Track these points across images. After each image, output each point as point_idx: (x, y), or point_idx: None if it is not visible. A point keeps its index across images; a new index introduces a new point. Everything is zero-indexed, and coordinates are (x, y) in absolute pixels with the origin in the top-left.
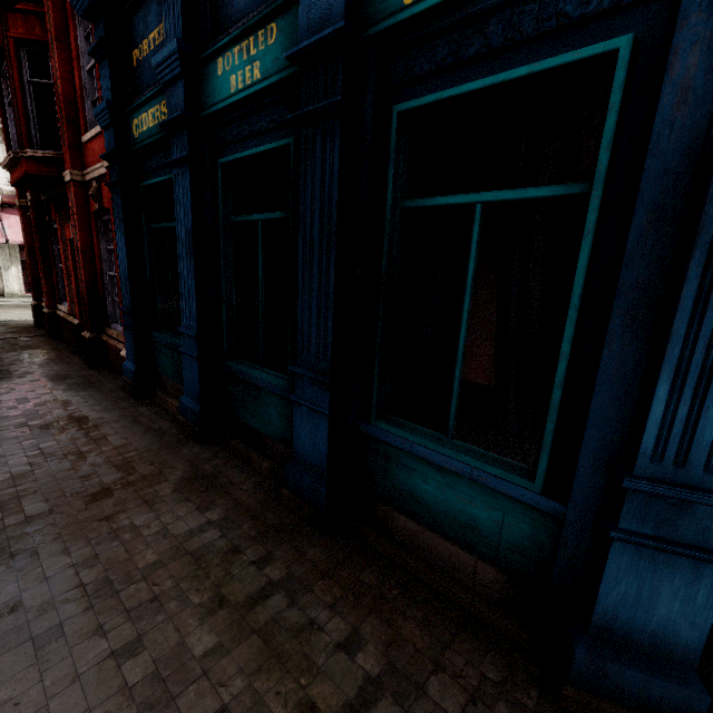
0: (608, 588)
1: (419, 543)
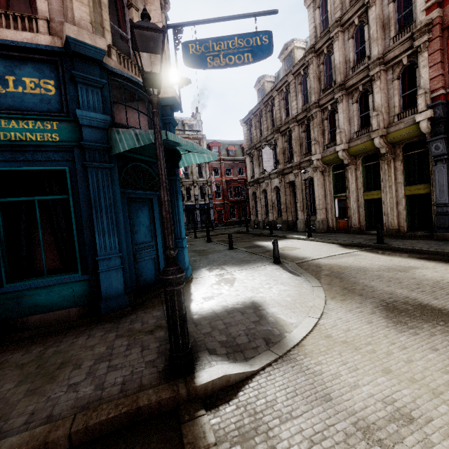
0: (103, 286)
1: (44, 321)
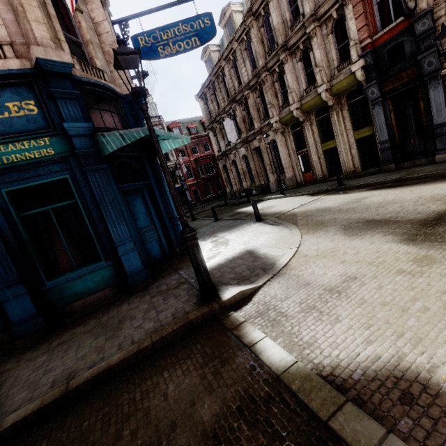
0: (126, 266)
1: (86, 304)
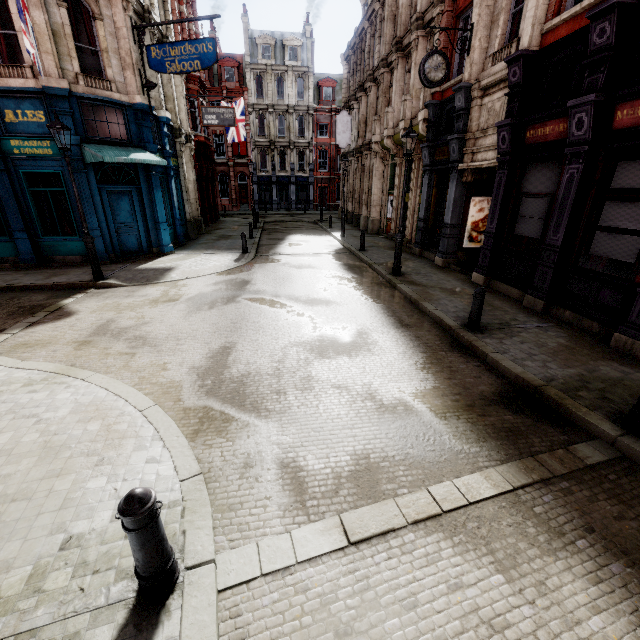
0: None
1: (64, 260)
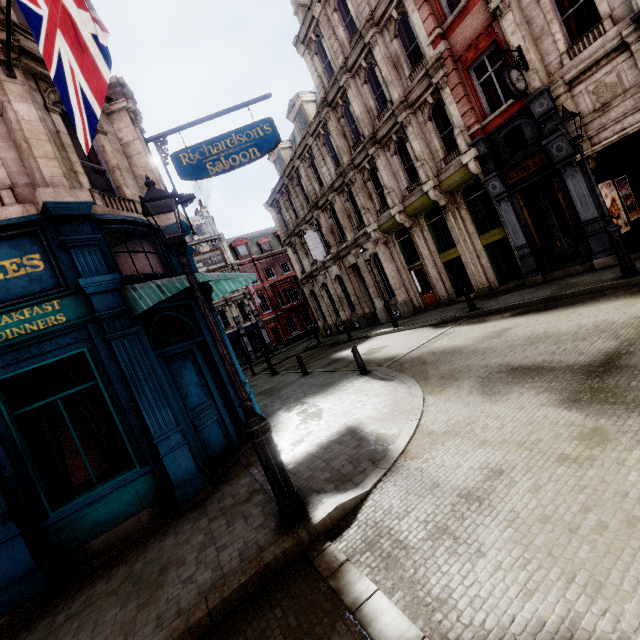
0: (171, 472)
1: (112, 540)
